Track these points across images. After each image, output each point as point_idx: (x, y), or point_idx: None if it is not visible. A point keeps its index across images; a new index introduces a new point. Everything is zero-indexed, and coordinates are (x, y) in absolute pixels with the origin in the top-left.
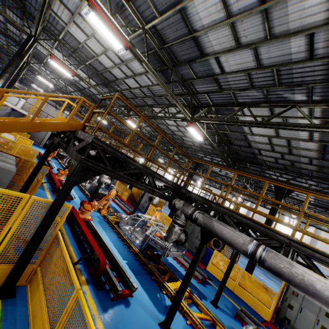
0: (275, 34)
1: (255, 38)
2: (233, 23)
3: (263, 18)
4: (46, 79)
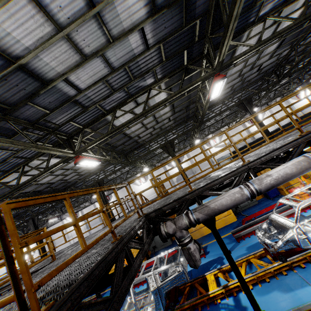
0: (114, 36)
1: (98, 45)
2: (67, 35)
3: (97, 22)
4: None
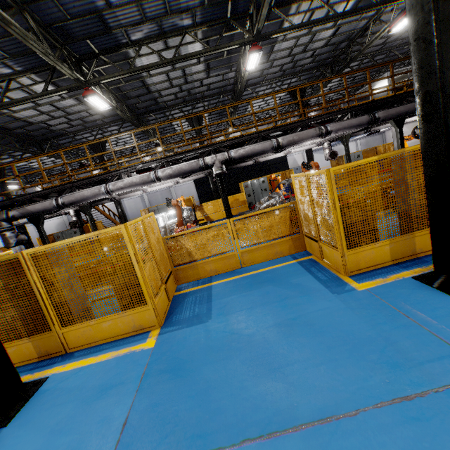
0: None
1: None
2: None
3: None
4: None
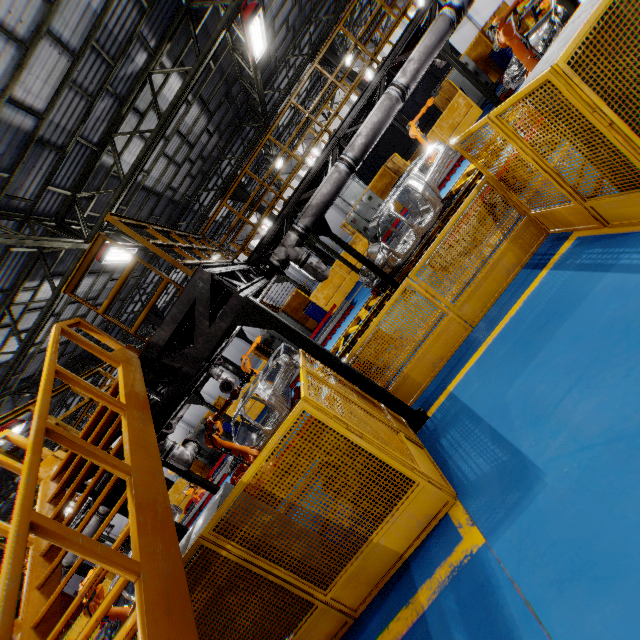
0: None
1: (35, 16)
2: None
3: None
4: None
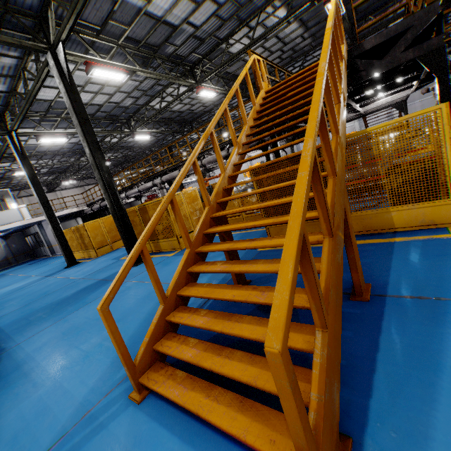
0: None
1: None
2: None
3: None
4: (52, 136)
